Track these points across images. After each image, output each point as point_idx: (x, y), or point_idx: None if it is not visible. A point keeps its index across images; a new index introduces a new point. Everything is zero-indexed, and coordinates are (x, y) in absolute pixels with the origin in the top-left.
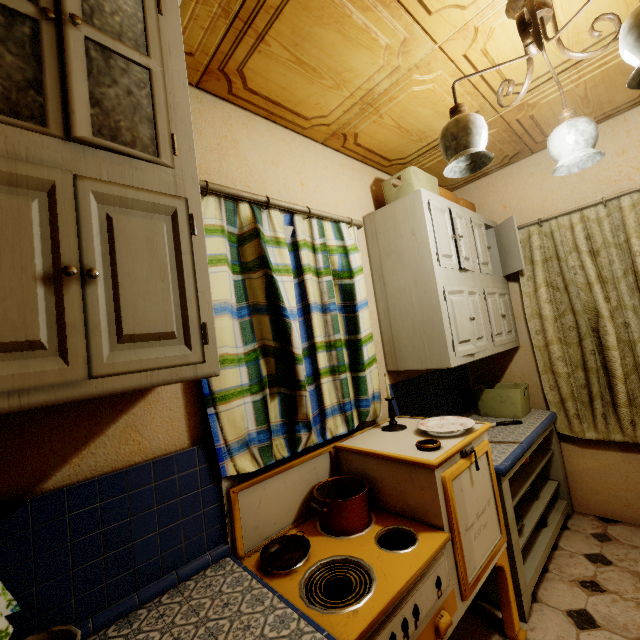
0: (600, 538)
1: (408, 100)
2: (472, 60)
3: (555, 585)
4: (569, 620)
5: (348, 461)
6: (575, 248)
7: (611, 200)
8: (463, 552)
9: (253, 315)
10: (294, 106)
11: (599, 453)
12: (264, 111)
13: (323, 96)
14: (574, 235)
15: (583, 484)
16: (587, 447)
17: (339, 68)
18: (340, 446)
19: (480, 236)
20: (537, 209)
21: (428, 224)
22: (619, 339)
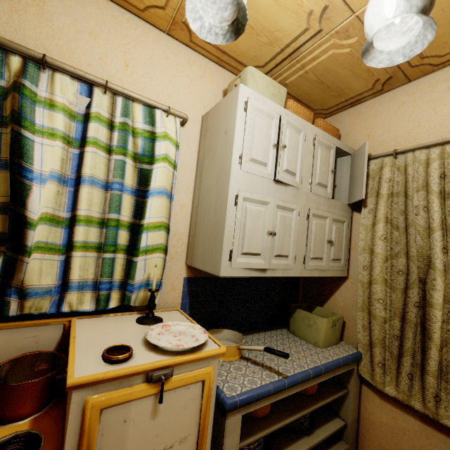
0: None
1: None
2: None
3: None
4: None
5: None
6: (425, 186)
7: None
8: None
9: (2, 170)
10: None
11: (397, 412)
12: None
13: None
14: (428, 172)
15: (373, 435)
16: (386, 400)
17: None
18: (71, 322)
19: (324, 156)
20: (399, 141)
21: (238, 122)
22: (447, 298)
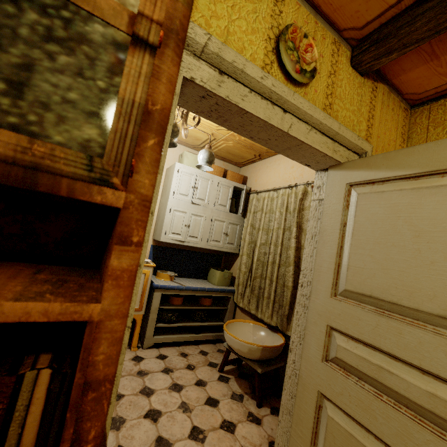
0: (219, 351)
1: None
2: None
3: (172, 349)
4: (157, 355)
5: None
6: (262, 209)
7: (278, 190)
8: None
9: None
10: None
11: (245, 316)
12: None
13: None
14: (264, 203)
15: None
16: (243, 312)
17: None
18: None
19: (224, 191)
20: (264, 186)
21: (174, 178)
22: (258, 259)
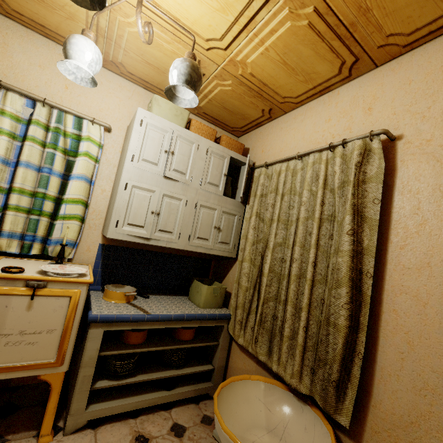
0: (205, 420)
1: (134, 39)
2: (152, 9)
3: (122, 427)
4: None
5: None
6: (276, 190)
7: (305, 156)
8: None
9: None
10: (57, 30)
11: (247, 359)
12: (41, 31)
13: (69, 25)
14: (279, 179)
15: None
16: (243, 351)
17: (59, 2)
18: None
19: (216, 163)
20: (276, 156)
21: (133, 133)
22: (271, 269)
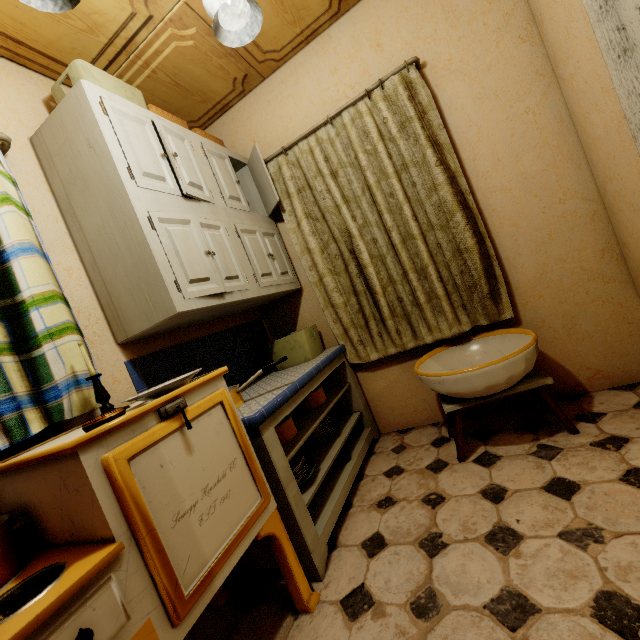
0: (398, 450)
1: None
2: None
3: (356, 519)
4: (363, 553)
5: (0, 492)
6: (319, 172)
7: (335, 118)
8: (166, 555)
9: None
10: None
11: (386, 371)
12: None
13: None
14: (315, 159)
15: (382, 406)
16: (376, 369)
17: None
18: None
19: (222, 167)
20: (283, 140)
21: (104, 128)
22: (371, 255)
